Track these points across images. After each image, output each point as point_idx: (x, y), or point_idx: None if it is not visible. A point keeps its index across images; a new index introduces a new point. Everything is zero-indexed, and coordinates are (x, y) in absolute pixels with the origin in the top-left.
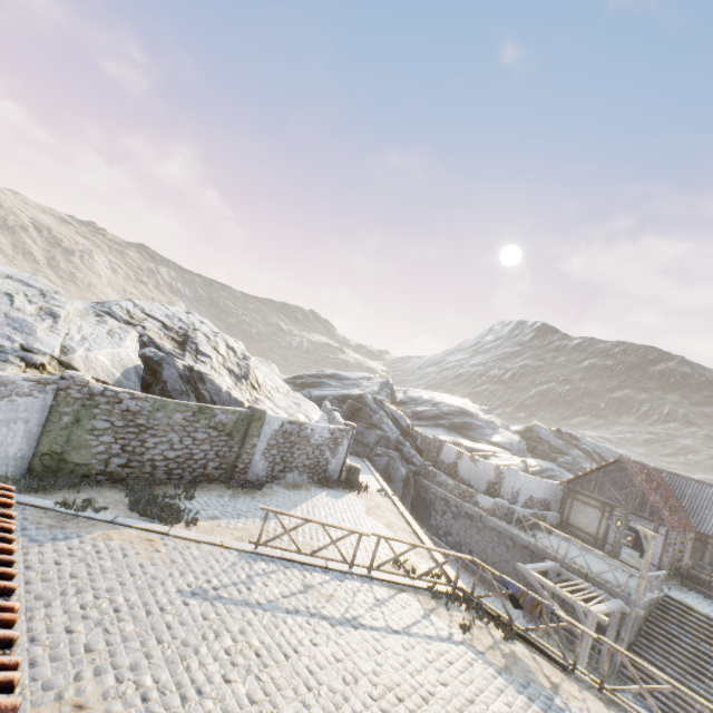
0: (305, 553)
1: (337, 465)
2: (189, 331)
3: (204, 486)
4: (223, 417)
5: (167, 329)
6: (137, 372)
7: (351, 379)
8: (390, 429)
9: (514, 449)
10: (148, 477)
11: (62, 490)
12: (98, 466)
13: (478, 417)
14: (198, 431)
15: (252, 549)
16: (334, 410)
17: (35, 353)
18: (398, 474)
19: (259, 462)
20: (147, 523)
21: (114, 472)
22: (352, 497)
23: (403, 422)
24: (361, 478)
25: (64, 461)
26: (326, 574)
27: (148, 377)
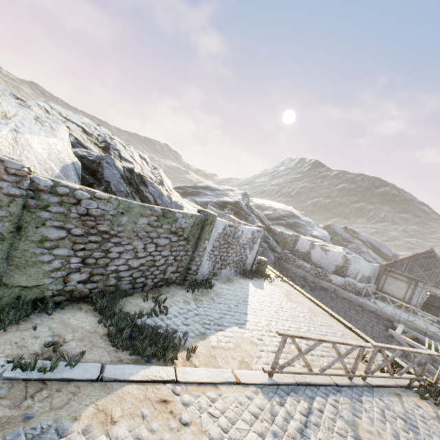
0: (316, 373)
1: (251, 259)
2: (107, 139)
3: (165, 291)
4: (182, 221)
5: (87, 134)
6: (75, 170)
7: (220, 190)
8: None
9: (327, 240)
10: (112, 290)
11: (8, 328)
12: (53, 285)
13: (301, 218)
14: (160, 237)
15: (268, 380)
16: (228, 213)
17: None
18: (269, 259)
19: (205, 263)
20: (145, 367)
21: (74, 290)
22: (268, 285)
23: (266, 222)
24: None
25: (3, 286)
26: (343, 394)
27: (88, 176)
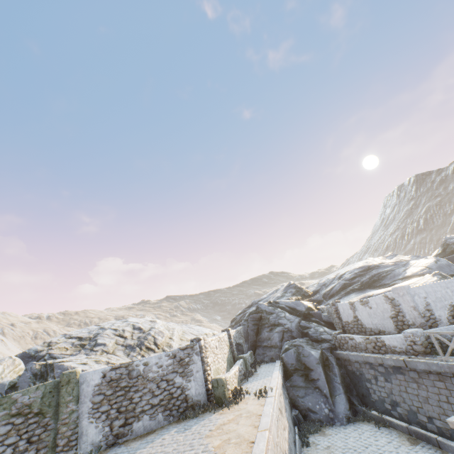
0: None
1: (198, 386)
2: (101, 333)
3: None
4: (25, 398)
5: (82, 340)
6: None
7: (263, 298)
8: (288, 320)
9: (432, 270)
10: None
11: None
12: None
13: (383, 264)
14: None
15: None
16: (222, 331)
17: None
18: (311, 359)
19: (89, 428)
20: None
21: None
22: (211, 418)
23: (301, 307)
24: (252, 386)
25: None
26: None
27: (10, 389)
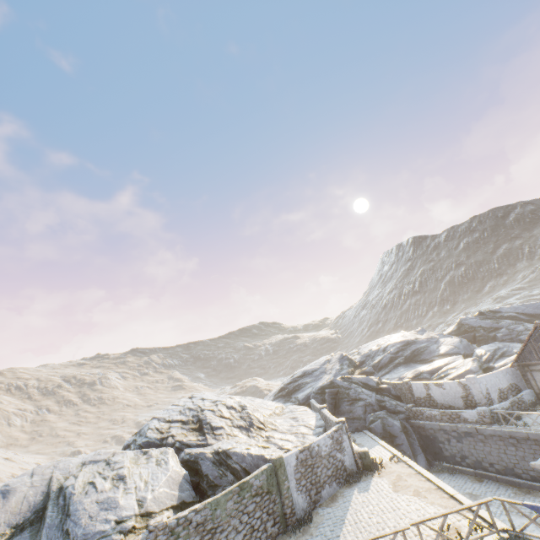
0: None
1: (349, 459)
2: (199, 414)
3: None
4: (257, 482)
5: (185, 423)
6: (186, 480)
7: (317, 369)
8: (367, 395)
9: (460, 350)
10: None
11: None
12: None
13: (419, 340)
14: (247, 505)
15: None
16: (321, 408)
17: (125, 521)
18: (395, 428)
19: (298, 498)
20: None
21: None
22: (376, 480)
23: (372, 383)
24: (372, 454)
25: None
26: None
27: (194, 478)
